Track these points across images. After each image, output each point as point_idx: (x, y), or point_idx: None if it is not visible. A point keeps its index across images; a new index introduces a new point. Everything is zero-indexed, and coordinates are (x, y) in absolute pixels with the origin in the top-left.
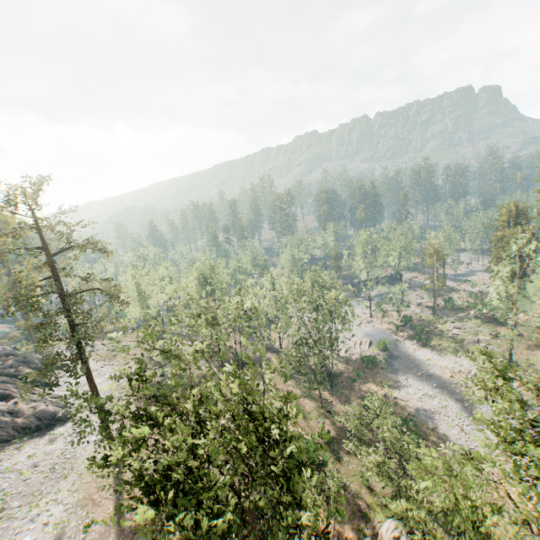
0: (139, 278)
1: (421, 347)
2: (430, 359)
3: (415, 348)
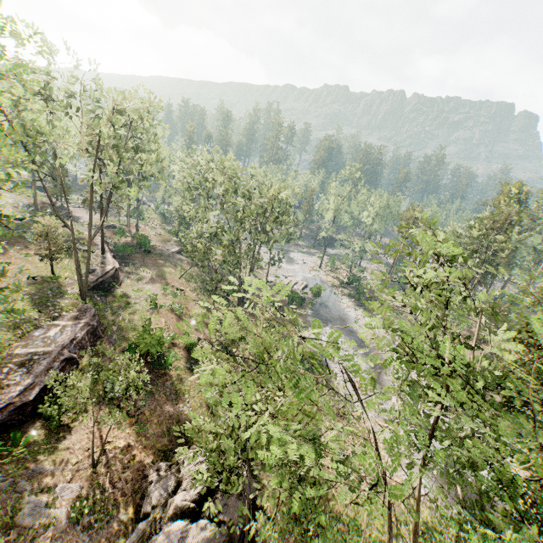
0: None
1: (356, 306)
2: (360, 319)
3: (350, 305)
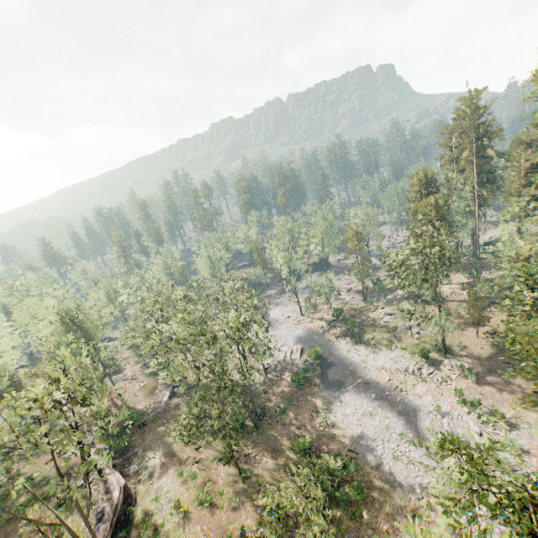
0: None
1: (355, 345)
2: (366, 360)
3: (349, 347)
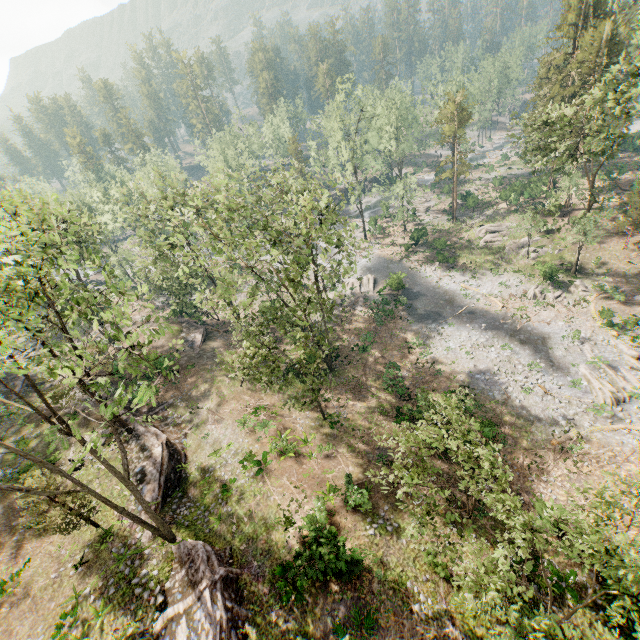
0: None
1: (447, 271)
2: (466, 287)
3: (440, 274)
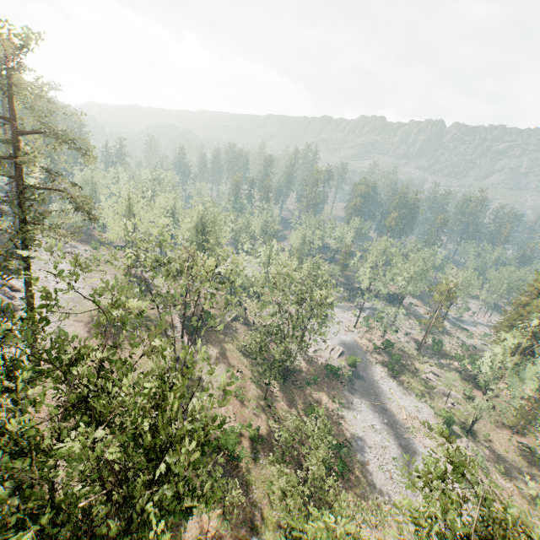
0: (134, 199)
1: (389, 377)
2: (393, 393)
3: (383, 375)
